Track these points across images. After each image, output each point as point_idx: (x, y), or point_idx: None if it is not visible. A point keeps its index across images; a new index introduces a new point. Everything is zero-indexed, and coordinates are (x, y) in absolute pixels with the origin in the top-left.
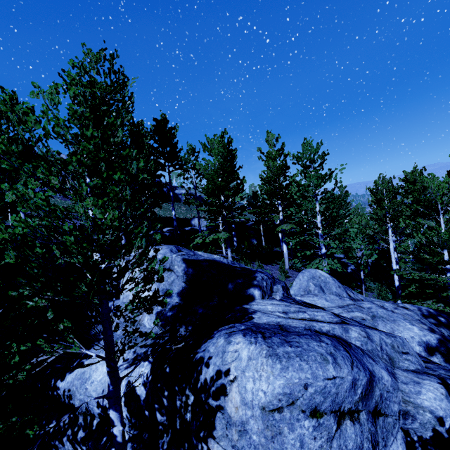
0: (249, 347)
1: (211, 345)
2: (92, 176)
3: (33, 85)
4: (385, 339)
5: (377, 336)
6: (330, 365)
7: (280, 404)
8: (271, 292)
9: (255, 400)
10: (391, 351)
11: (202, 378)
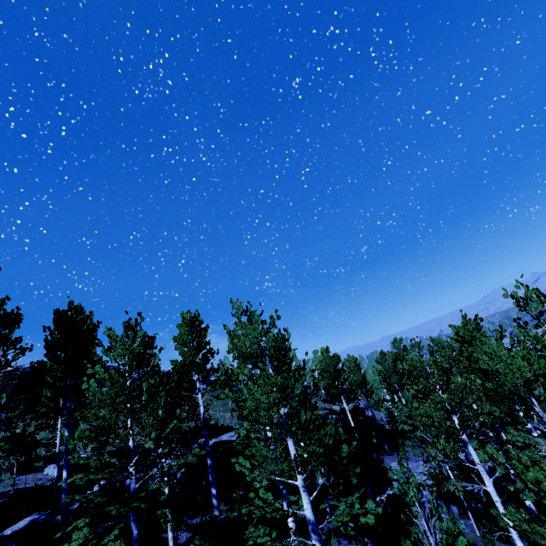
0: None
1: None
2: None
3: None
4: None
5: None
6: None
7: None
8: None
9: None
10: None
11: None
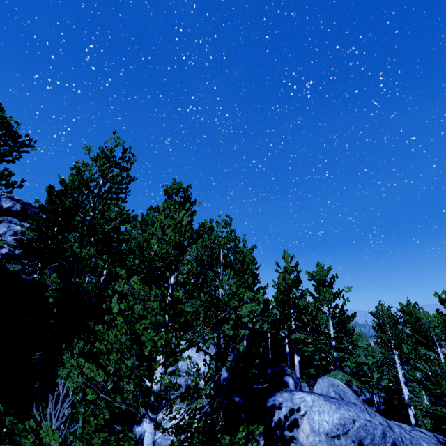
0: (310, 396)
1: (278, 397)
2: (232, 269)
3: (204, 220)
4: (404, 434)
5: (397, 429)
6: (366, 414)
7: (338, 432)
8: (300, 386)
9: (321, 428)
10: (410, 445)
11: (276, 418)
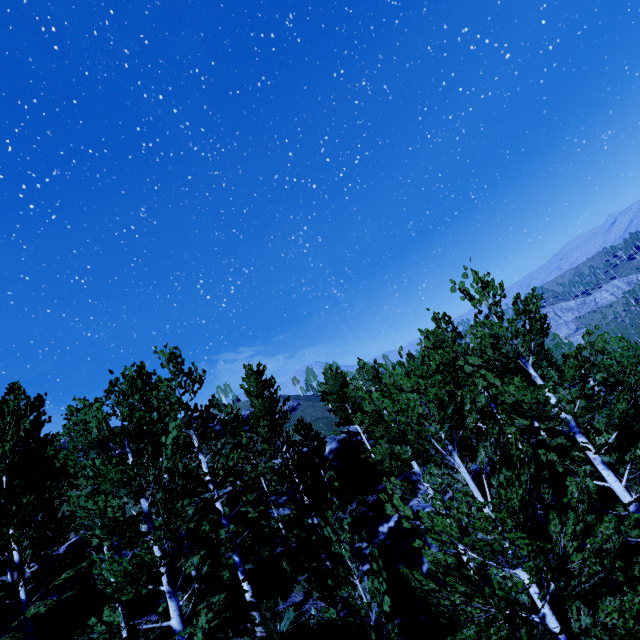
0: None
1: None
2: None
3: None
4: None
5: None
6: None
7: None
8: None
9: None
10: None
11: None
